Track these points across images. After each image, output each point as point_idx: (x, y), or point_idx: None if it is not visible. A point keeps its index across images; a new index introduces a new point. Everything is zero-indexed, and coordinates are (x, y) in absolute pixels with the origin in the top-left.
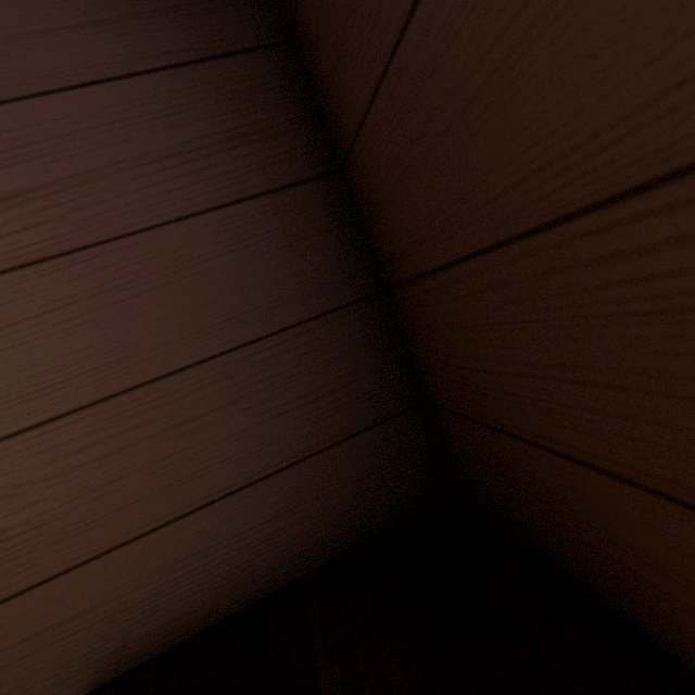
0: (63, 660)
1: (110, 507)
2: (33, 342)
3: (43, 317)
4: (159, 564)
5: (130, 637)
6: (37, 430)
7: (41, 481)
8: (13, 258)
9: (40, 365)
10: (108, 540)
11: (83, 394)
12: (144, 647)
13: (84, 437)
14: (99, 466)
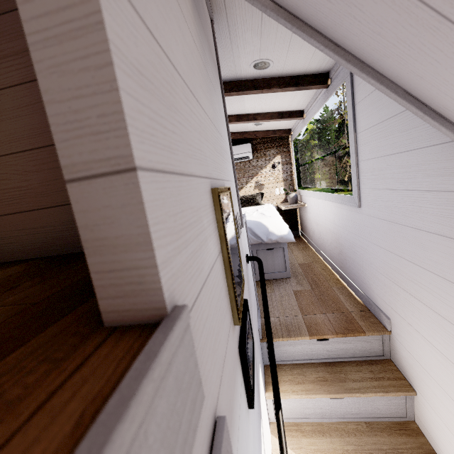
0: (34, 242)
1: (52, 190)
2: (32, 115)
3: (36, 105)
4: (66, 219)
5: (55, 243)
6: (31, 151)
7: (32, 172)
8: (28, 77)
9: (34, 125)
10: (50, 203)
11: (47, 141)
12: (59, 249)
13: (46, 158)
14: (50, 172)
